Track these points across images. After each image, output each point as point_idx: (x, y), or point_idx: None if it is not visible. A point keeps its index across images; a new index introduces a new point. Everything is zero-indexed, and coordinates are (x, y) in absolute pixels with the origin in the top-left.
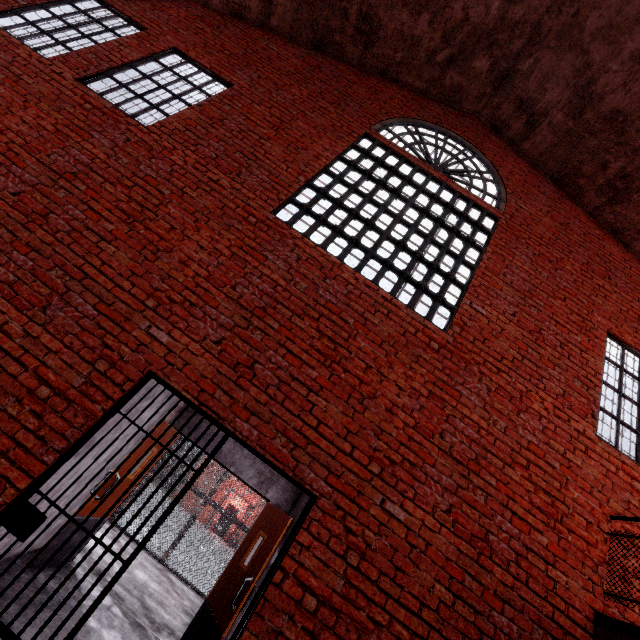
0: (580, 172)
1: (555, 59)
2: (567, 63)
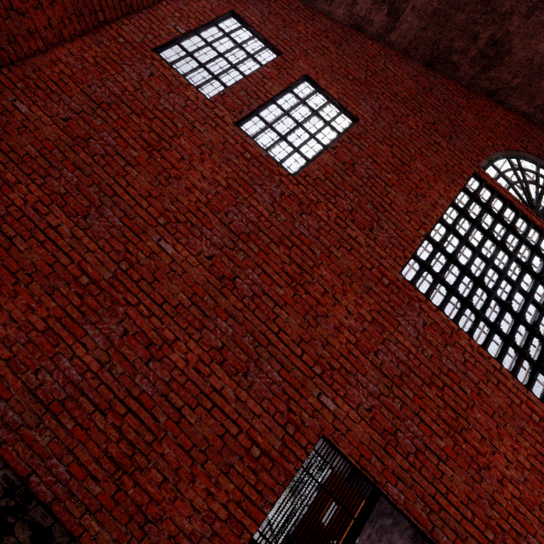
0: None
1: None
2: None
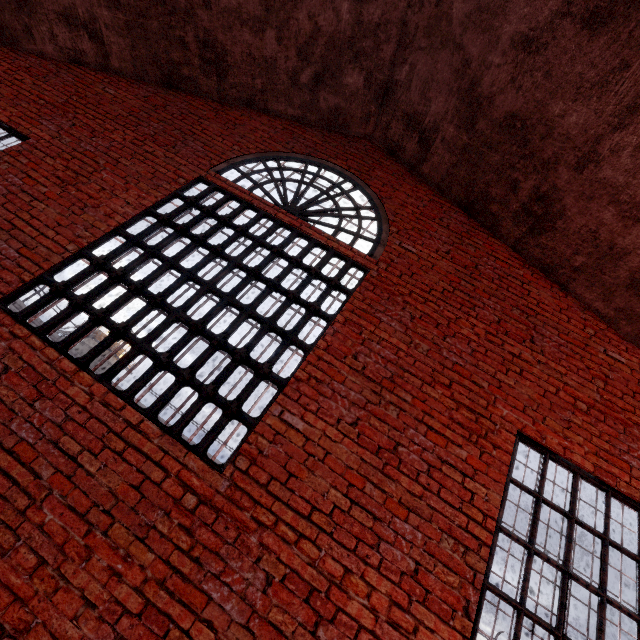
0: (489, 196)
1: (430, 61)
2: (444, 64)
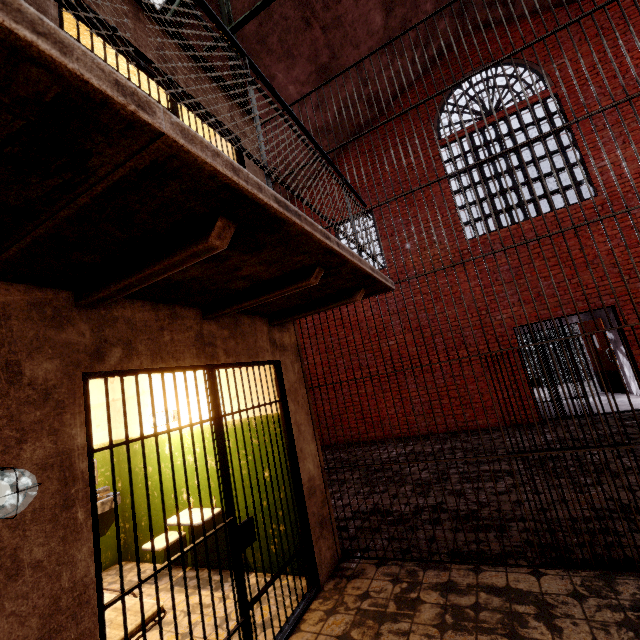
0: None
1: None
2: None
